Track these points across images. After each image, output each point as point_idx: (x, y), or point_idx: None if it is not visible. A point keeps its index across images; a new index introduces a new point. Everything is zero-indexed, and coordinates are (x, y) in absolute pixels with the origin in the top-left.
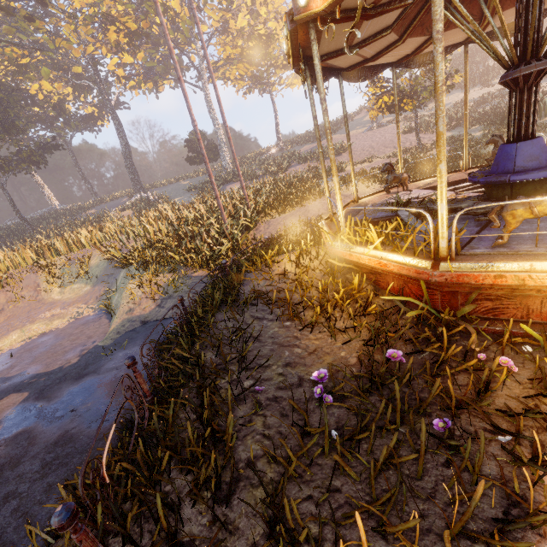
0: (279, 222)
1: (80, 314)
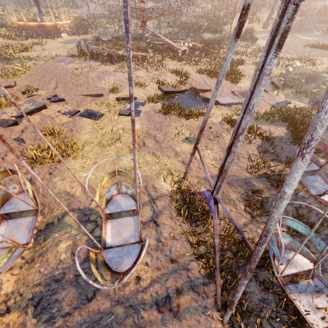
0: None
1: None
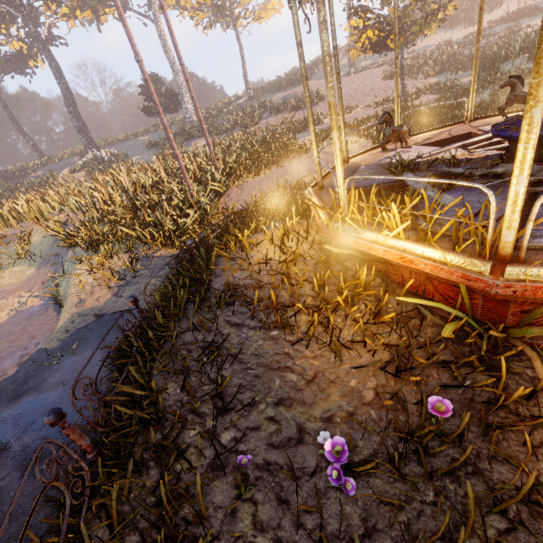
0: (253, 187)
1: (23, 304)
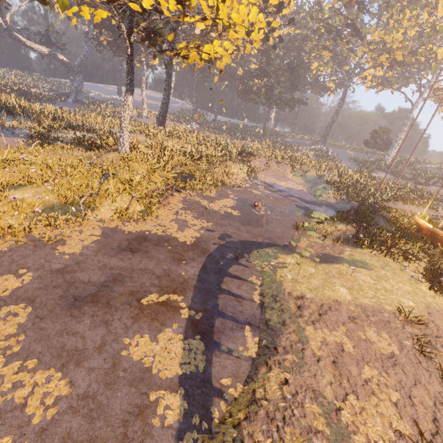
0: (400, 206)
1: (302, 189)
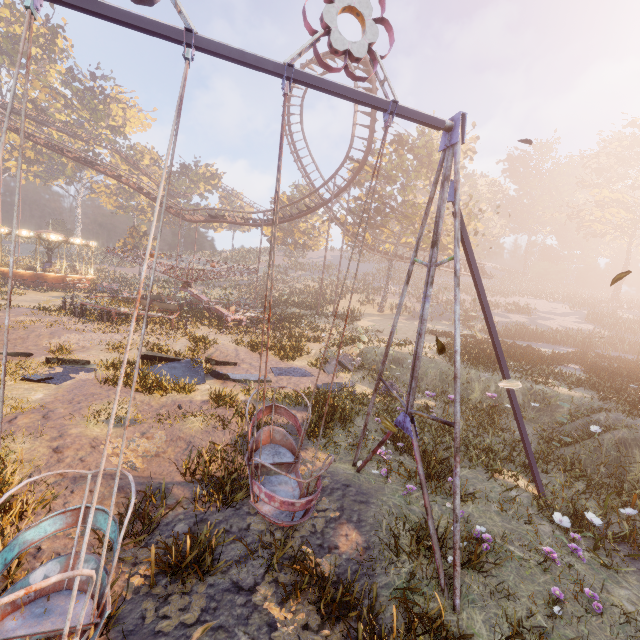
0: None
1: None
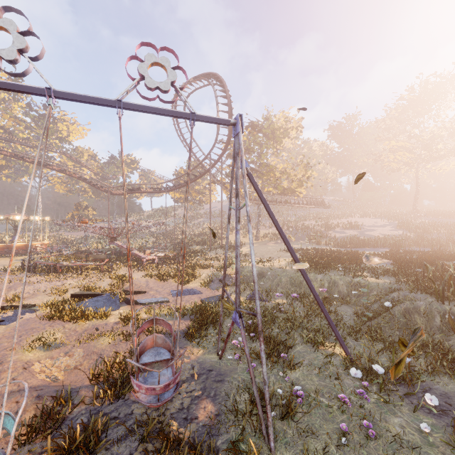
0: None
1: None
